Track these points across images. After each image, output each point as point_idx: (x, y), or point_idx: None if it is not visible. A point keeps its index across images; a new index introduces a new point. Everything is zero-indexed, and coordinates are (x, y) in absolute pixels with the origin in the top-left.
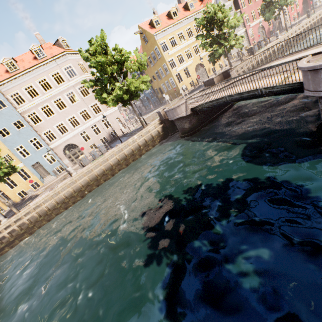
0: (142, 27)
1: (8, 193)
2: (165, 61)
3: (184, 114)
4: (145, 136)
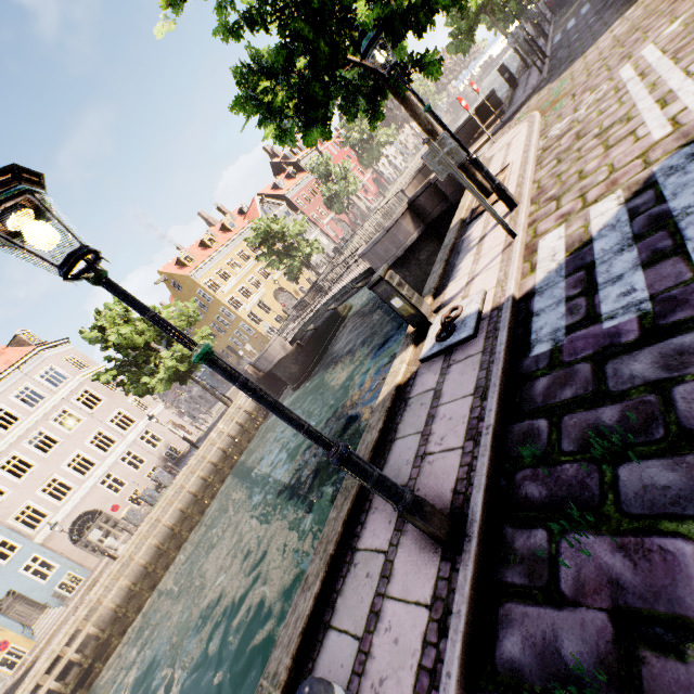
0: (166, 271)
1: None
2: (222, 303)
3: (284, 353)
4: (237, 416)
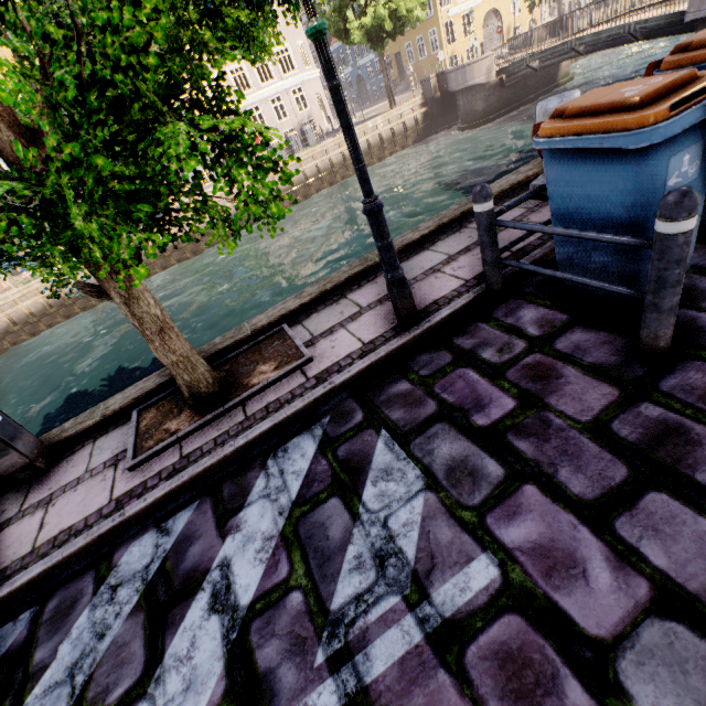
0: None
1: None
2: None
3: (484, 80)
4: (395, 122)
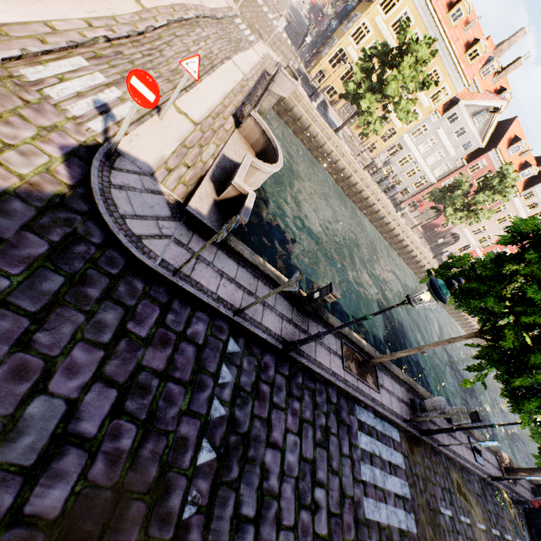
0: None
1: None
2: (364, 13)
3: None
4: None
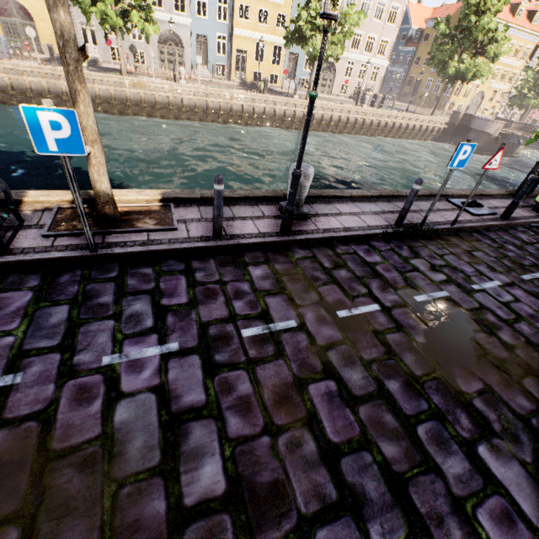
0: None
1: (249, 62)
2: None
3: (492, 133)
4: (432, 124)
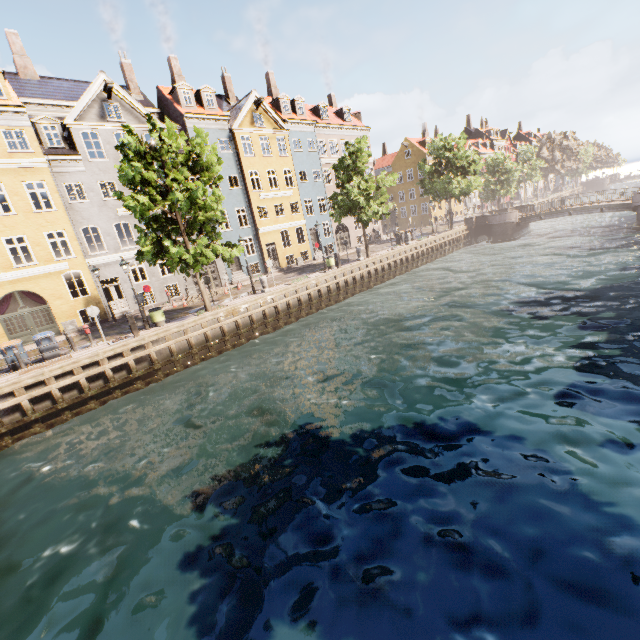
0: (411, 142)
1: (279, 251)
2: None
3: (514, 221)
4: (459, 235)
